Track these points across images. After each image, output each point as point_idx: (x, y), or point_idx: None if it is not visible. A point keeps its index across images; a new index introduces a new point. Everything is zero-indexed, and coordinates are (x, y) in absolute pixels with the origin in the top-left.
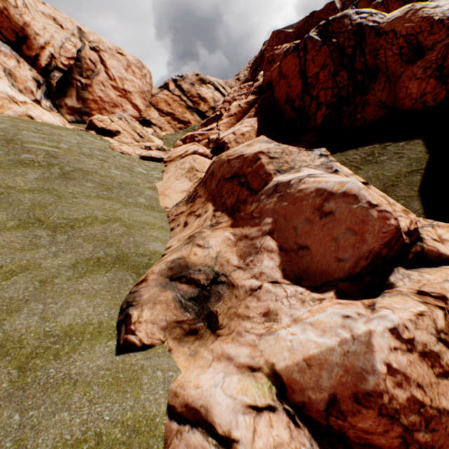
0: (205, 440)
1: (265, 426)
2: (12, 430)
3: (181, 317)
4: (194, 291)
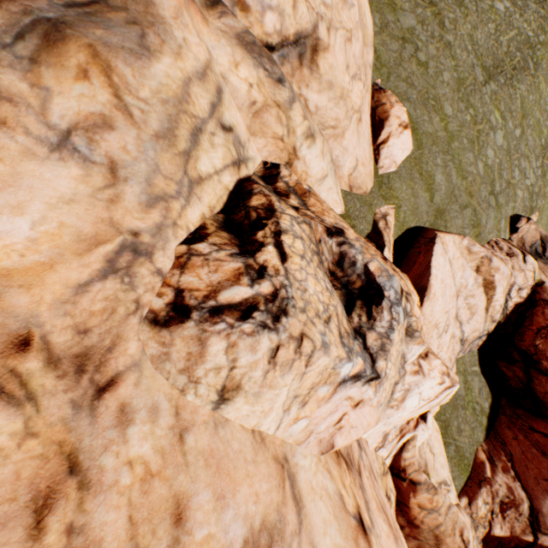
0: (520, 254)
1: (531, 275)
2: (501, 188)
3: (525, 245)
4: (539, 251)
